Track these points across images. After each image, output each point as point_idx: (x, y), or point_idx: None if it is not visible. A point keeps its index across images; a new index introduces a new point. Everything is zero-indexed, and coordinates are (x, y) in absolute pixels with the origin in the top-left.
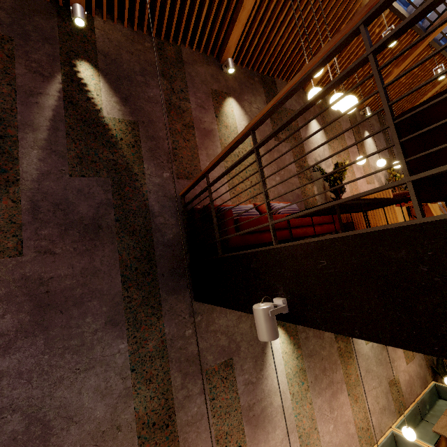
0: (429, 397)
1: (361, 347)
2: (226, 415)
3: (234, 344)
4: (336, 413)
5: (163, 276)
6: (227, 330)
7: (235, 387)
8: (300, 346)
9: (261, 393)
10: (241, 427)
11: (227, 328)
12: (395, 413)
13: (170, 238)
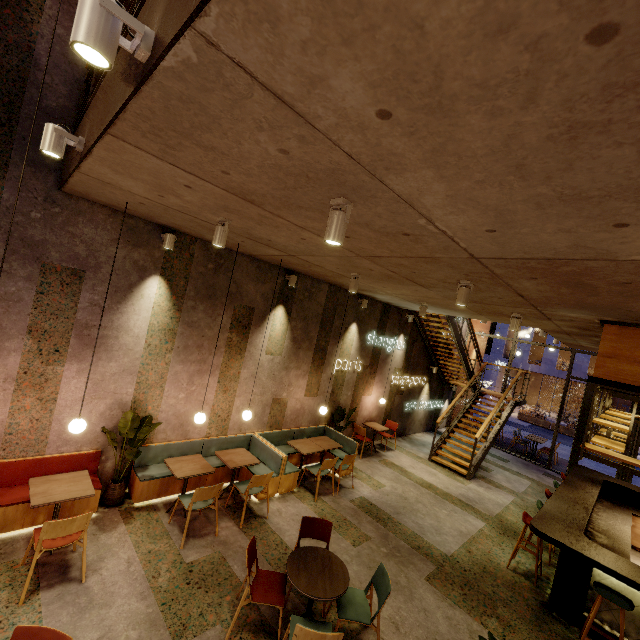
0: (312, 432)
1: (258, 353)
2: (53, 316)
3: (94, 261)
4: (195, 388)
5: (24, 139)
6: (91, 243)
7: (77, 299)
8: (182, 310)
9: (108, 322)
10: (67, 336)
11: (92, 241)
12: (266, 425)
13: (52, 106)
